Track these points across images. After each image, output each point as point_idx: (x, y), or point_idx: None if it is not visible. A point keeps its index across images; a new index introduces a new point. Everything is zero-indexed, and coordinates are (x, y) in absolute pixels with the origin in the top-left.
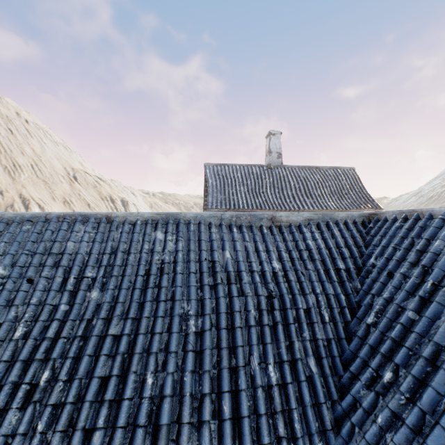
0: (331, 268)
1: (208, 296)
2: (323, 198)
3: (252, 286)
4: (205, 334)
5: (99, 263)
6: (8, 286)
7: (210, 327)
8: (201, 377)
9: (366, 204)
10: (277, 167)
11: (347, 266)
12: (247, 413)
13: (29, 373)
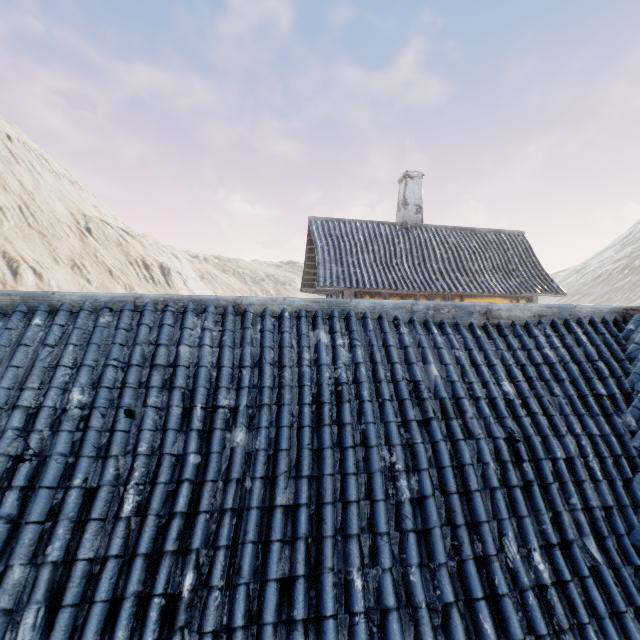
0: (588, 393)
1: (420, 439)
2: (483, 276)
3: (481, 423)
4: (428, 502)
5: (235, 383)
6: (95, 422)
7: (432, 491)
8: (436, 575)
9: (543, 287)
10: (416, 228)
11: (609, 391)
12: (521, 634)
13: (161, 576)
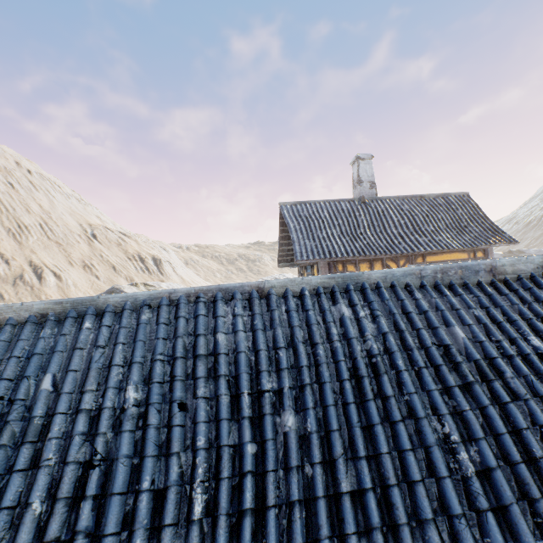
0: None
1: (468, 406)
2: (439, 235)
3: (521, 382)
4: (496, 475)
5: (274, 365)
6: (153, 419)
7: (496, 462)
8: None
9: (496, 238)
10: (372, 200)
11: None
12: None
13: None
